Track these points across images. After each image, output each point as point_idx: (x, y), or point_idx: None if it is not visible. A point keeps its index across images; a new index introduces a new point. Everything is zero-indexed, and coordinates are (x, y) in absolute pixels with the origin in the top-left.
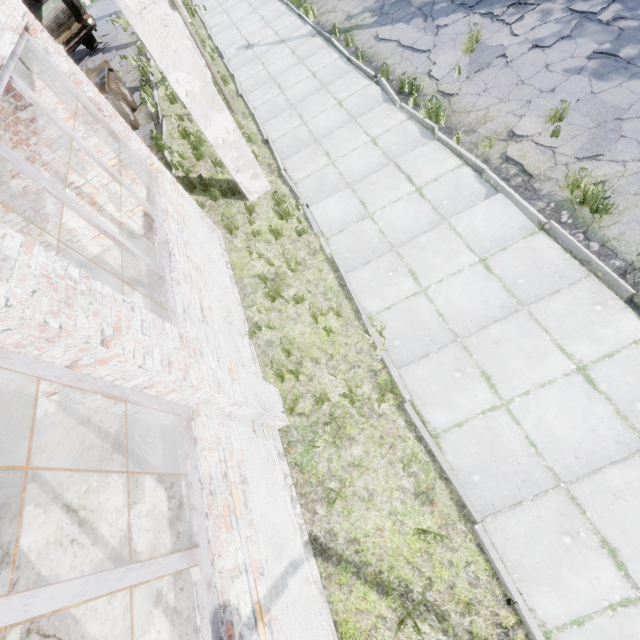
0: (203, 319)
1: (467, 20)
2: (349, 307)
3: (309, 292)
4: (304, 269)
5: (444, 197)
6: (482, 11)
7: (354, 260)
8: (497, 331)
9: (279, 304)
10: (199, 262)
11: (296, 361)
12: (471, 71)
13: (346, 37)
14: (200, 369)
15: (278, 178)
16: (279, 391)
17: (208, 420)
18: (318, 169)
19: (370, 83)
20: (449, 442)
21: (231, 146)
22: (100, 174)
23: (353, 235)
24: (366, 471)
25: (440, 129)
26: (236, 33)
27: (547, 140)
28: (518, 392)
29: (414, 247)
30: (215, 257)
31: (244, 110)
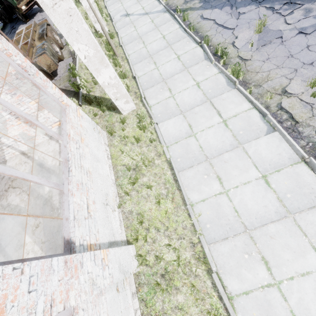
0: (88, 215)
1: (257, 10)
2: (179, 195)
3: (155, 182)
4: (153, 165)
5: (240, 128)
6: (267, 5)
7: (183, 163)
8: (272, 229)
9: (137, 186)
10: (89, 166)
11: (146, 227)
12: (259, 45)
13: (183, 14)
14: (79, 282)
15: (140, 102)
16: (135, 246)
17: (84, 313)
18: (164, 99)
19: (197, 46)
20: (239, 304)
21: (113, 86)
22: (29, 107)
23: (183, 146)
24: (186, 314)
25: (239, 82)
26: (120, 6)
27: (307, 98)
28: (286, 276)
29: (220, 160)
30: (100, 155)
31: (122, 55)
